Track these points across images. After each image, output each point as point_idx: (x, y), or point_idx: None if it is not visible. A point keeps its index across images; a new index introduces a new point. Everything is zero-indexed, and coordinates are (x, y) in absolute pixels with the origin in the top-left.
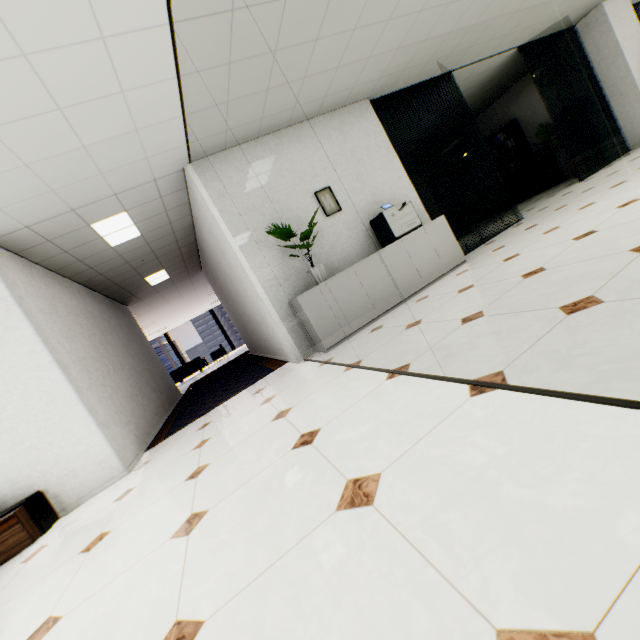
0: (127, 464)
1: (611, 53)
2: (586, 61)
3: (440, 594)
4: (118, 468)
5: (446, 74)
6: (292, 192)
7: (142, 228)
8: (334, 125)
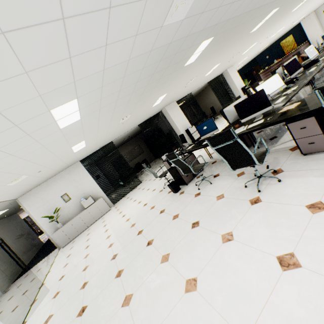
0: (3, 291)
1: (172, 121)
2: (167, 120)
3: (5, 323)
4: (0, 293)
5: (110, 142)
6: (53, 198)
7: (9, 208)
8: (67, 173)
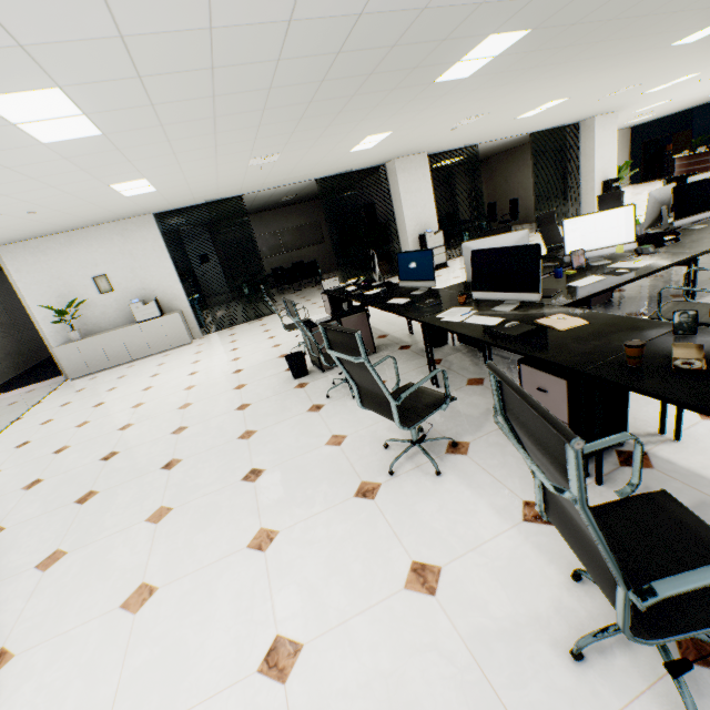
0: None
1: (398, 199)
2: (390, 194)
3: None
4: None
5: (237, 196)
6: (76, 274)
7: None
8: (118, 231)
